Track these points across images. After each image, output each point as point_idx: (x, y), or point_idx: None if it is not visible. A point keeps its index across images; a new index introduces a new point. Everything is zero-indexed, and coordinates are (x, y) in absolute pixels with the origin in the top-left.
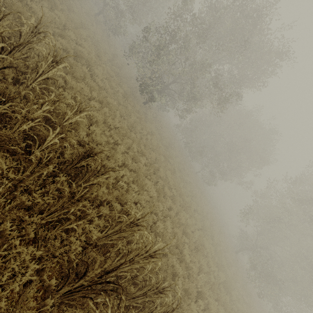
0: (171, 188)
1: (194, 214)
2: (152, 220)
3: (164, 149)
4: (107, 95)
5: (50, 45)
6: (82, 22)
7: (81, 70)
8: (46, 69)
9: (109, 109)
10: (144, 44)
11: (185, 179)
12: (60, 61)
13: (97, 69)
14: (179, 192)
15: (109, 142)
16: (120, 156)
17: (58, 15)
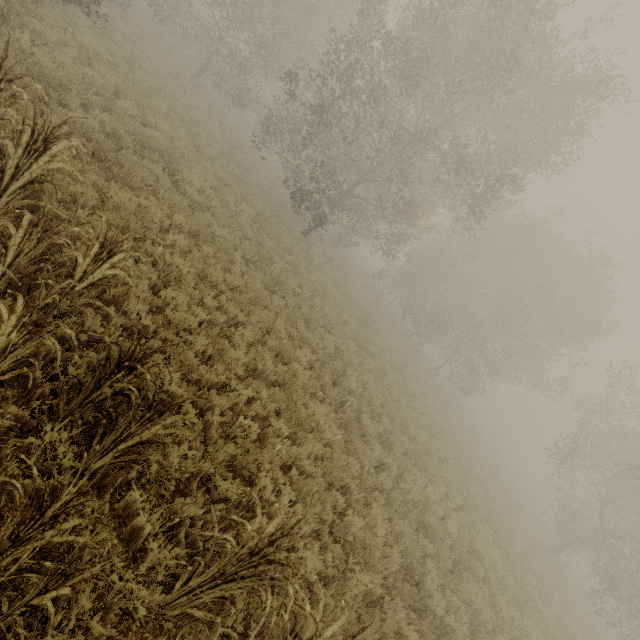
0: (379, 413)
1: (441, 470)
2: (332, 508)
3: (356, 325)
4: (213, 221)
5: (22, 99)
6: (162, 88)
7: (151, 172)
8: (23, 159)
9: (218, 249)
10: (290, 114)
11: (410, 387)
12: (52, 135)
13: (191, 170)
14: (399, 421)
15: (215, 321)
16: (239, 354)
17: (102, 73)
